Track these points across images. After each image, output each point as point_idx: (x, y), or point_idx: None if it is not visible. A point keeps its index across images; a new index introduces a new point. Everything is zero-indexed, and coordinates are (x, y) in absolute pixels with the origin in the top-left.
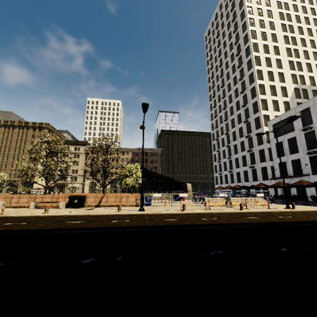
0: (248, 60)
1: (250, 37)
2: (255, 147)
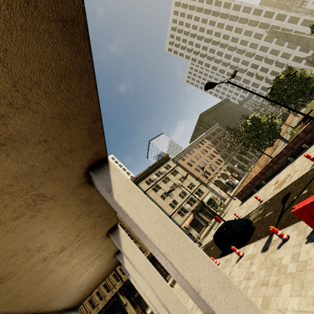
0: (242, 10)
1: (231, 1)
2: (308, 31)
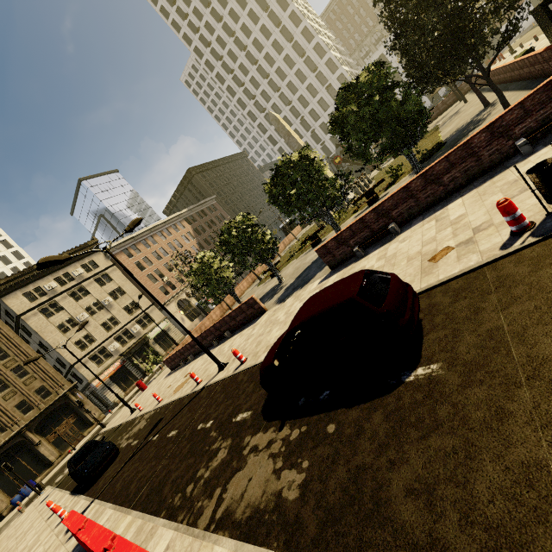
0: (290, 14)
1: None
2: None
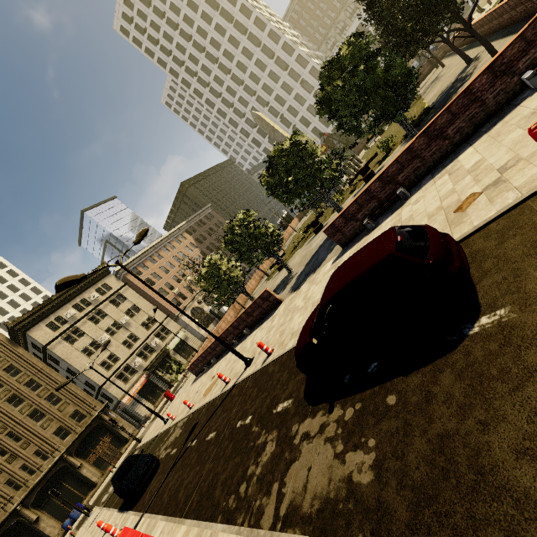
0: (254, 20)
1: None
2: None
